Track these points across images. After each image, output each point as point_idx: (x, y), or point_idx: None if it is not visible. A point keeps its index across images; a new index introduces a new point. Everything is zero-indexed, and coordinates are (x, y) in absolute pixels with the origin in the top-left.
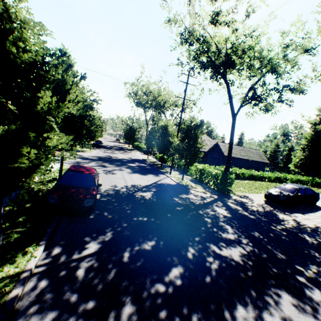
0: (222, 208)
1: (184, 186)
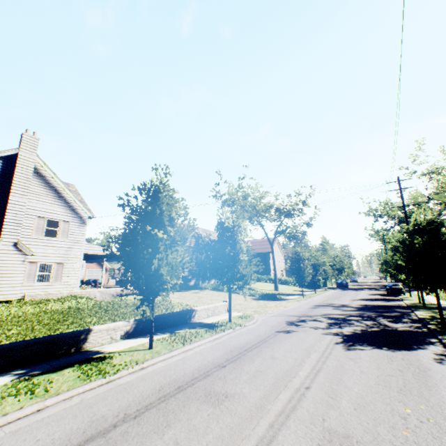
0: None
1: None
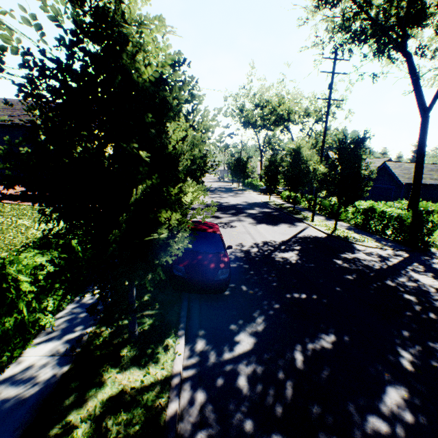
0: (428, 275)
1: (342, 239)
